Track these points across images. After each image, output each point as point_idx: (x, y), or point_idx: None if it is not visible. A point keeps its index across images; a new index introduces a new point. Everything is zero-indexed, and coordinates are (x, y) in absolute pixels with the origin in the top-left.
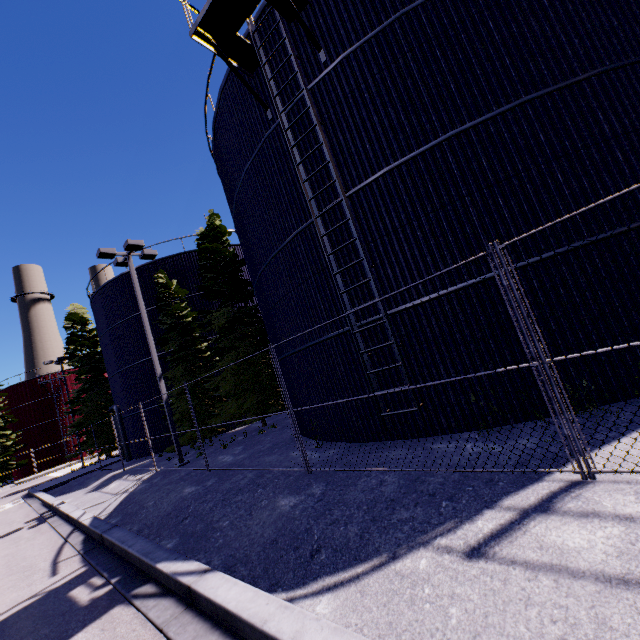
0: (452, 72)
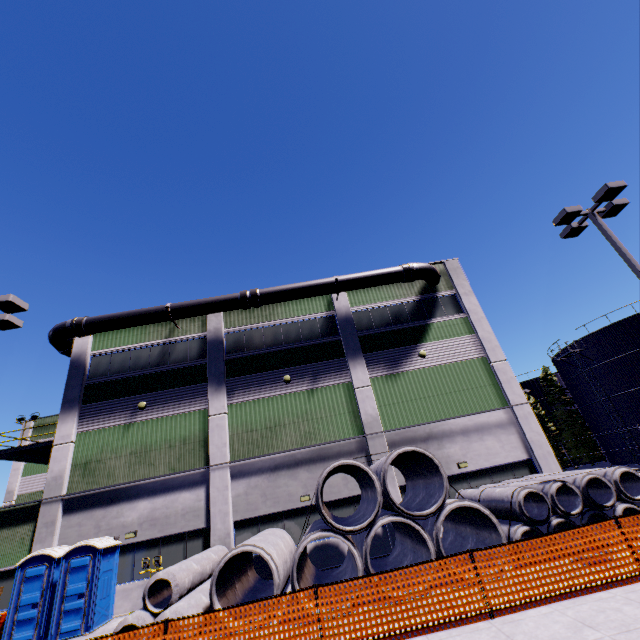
0: (633, 374)
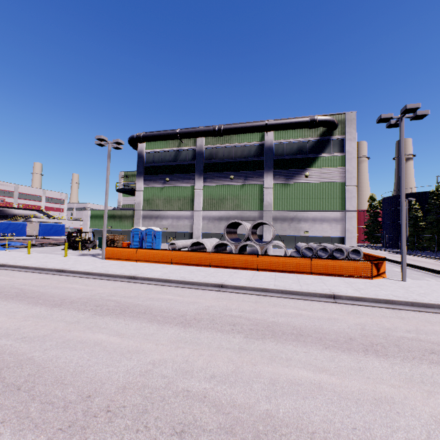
0: None
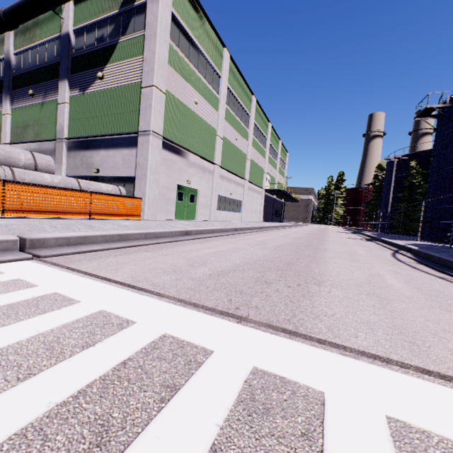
0: None
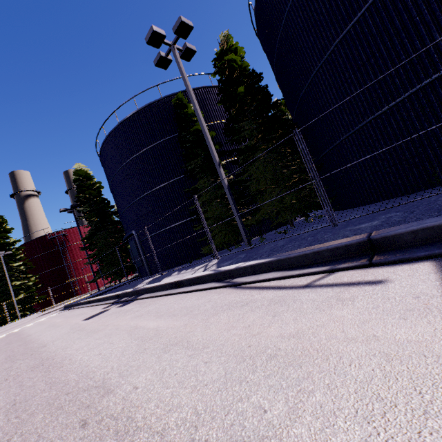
0: None
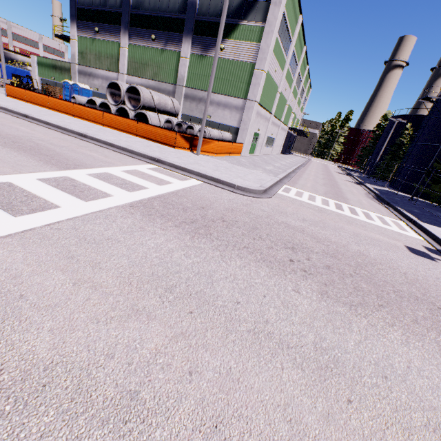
0: None
